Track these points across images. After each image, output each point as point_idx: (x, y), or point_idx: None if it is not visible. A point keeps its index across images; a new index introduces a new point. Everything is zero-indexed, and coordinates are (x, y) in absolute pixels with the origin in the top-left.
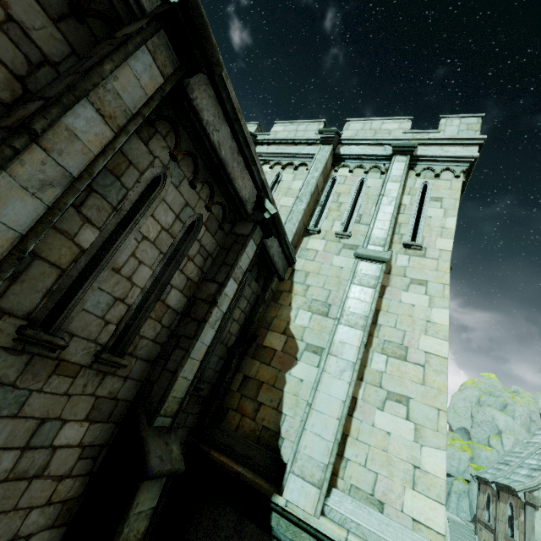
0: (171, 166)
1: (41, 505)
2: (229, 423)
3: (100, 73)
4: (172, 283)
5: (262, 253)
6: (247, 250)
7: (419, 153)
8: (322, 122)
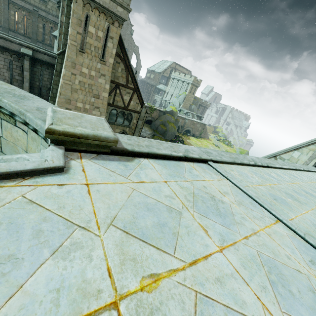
0: None
1: None
2: None
3: None
4: (14, 75)
5: (42, 61)
6: (25, 63)
7: None
8: None
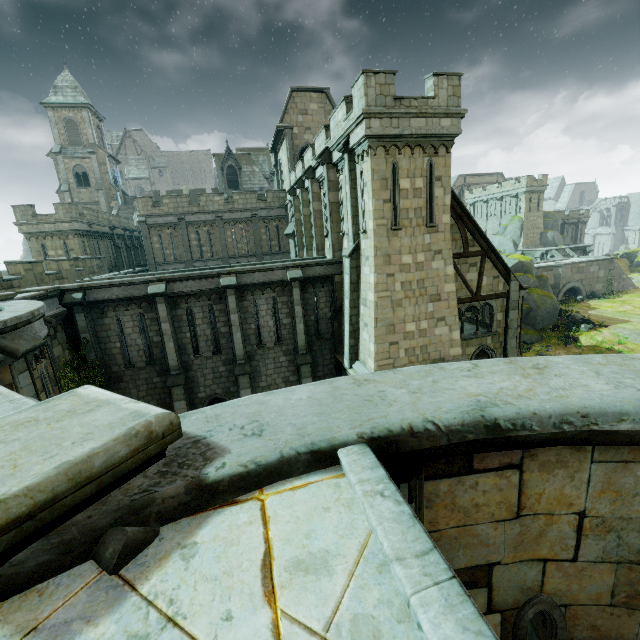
0: (255, 297)
1: (287, 372)
2: (343, 344)
3: (228, 310)
4: (281, 319)
5: (313, 278)
6: (295, 293)
7: (350, 146)
8: (323, 128)
